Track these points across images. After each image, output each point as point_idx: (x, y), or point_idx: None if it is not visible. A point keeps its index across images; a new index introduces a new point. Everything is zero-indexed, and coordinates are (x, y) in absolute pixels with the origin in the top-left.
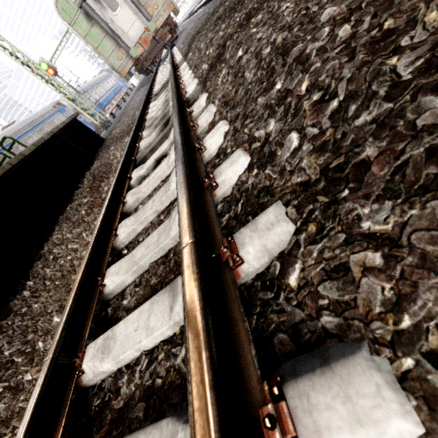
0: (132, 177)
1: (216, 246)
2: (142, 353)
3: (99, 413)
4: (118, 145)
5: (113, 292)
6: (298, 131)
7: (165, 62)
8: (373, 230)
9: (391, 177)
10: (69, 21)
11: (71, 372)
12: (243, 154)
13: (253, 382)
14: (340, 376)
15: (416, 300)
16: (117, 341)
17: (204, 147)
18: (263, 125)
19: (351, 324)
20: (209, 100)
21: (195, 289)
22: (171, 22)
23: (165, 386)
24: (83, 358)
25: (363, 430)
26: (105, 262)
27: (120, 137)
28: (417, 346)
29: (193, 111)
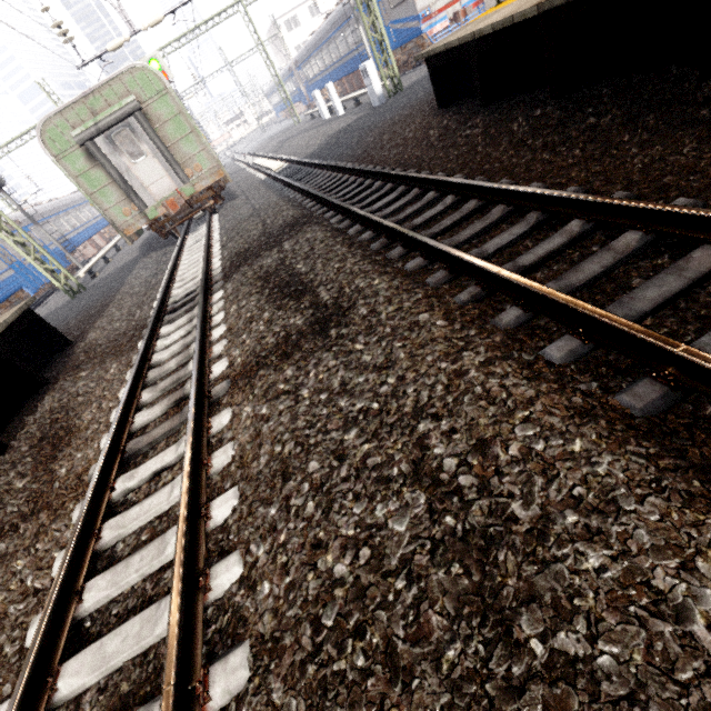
0: (116, 488)
1: (194, 675)
2: None
3: None
4: (96, 372)
5: (66, 698)
6: (270, 581)
7: (198, 232)
8: (275, 701)
9: (288, 667)
10: (56, 153)
11: None
12: (238, 562)
13: None
14: None
15: None
16: None
17: (210, 515)
18: (257, 543)
19: None
20: (231, 424)
21: None
22: (217, 186)
23: None
24: None
25: None
26: (60, 648)
27: (102, 355)
28: None
29: (212, 427)
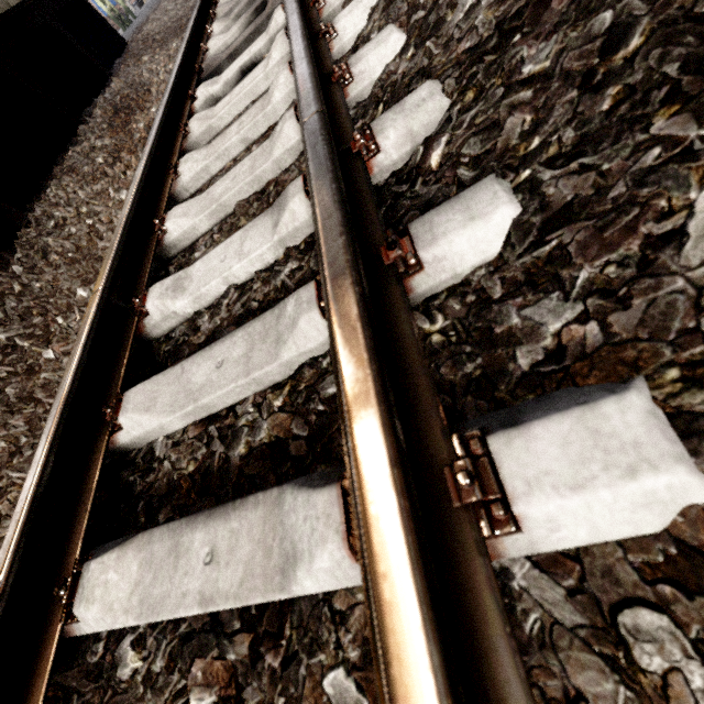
0: (197, 96)
1: (345, 140)
2: (231, 286)
3: (172, 353)
4: (158, 54)
5: (178, 245)
6: None
7: None
8: (532, 73)
9: (567, 9)
10: None
11: (129, 316)
12: (397, 31)
13: (377, 234)
14: (464, 198)
15: (549, 121)
16: (194, 279)
17: (334, 32)
18: None
19: (486, 169)
20: None
21: (323, 147)
22: None
23: (264, 303)
24: (144, 302)
25: (473, 223)
26: (162, 207)
27: (161, 41)
28: (537, 160)
29: None
